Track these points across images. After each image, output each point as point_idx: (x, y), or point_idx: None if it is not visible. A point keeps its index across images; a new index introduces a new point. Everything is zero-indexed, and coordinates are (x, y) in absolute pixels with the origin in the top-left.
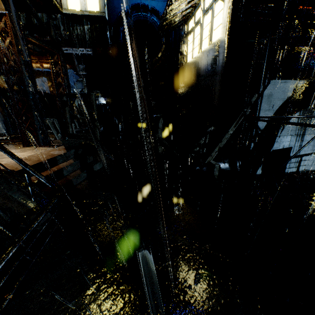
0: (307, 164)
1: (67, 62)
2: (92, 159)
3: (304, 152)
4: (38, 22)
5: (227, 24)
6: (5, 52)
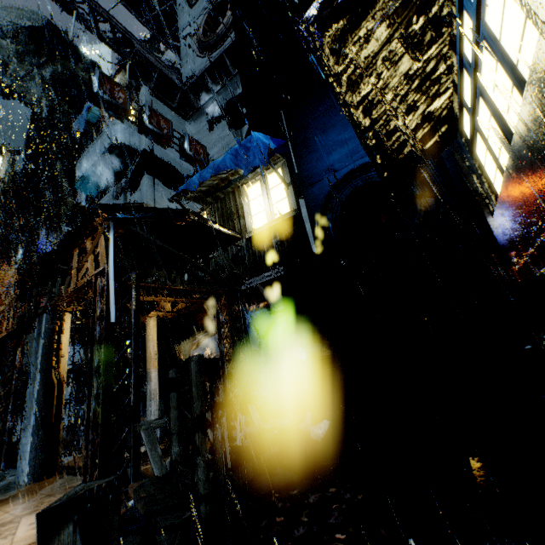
0: None
1: (259, 299)
2: None
3: None
4: (224, 263)
5: None
6: (182, 312)
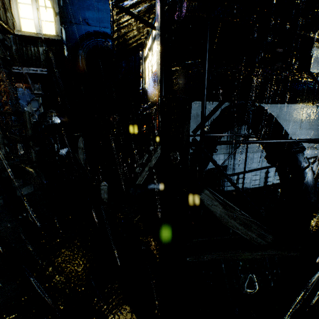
0: (245, 182)
1: (21, 81)
2: (21, 182)
3: (240, 170)
4: None
5: (159, 51)
6: None
